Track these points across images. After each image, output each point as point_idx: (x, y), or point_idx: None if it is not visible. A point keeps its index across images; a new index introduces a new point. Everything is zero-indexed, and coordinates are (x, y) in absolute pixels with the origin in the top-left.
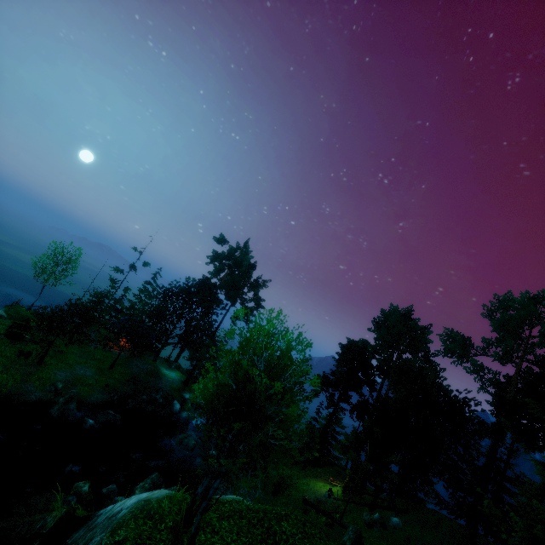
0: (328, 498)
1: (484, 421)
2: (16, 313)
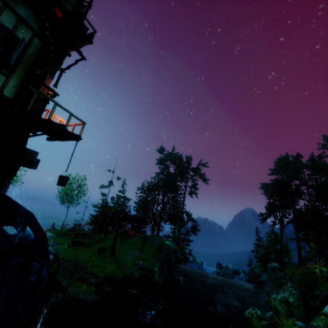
0: None
1: None
2: (59, 232)
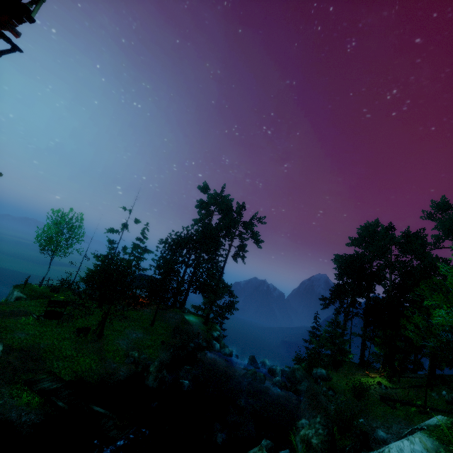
0: (386, 390)
1: None
2: (33, 292)
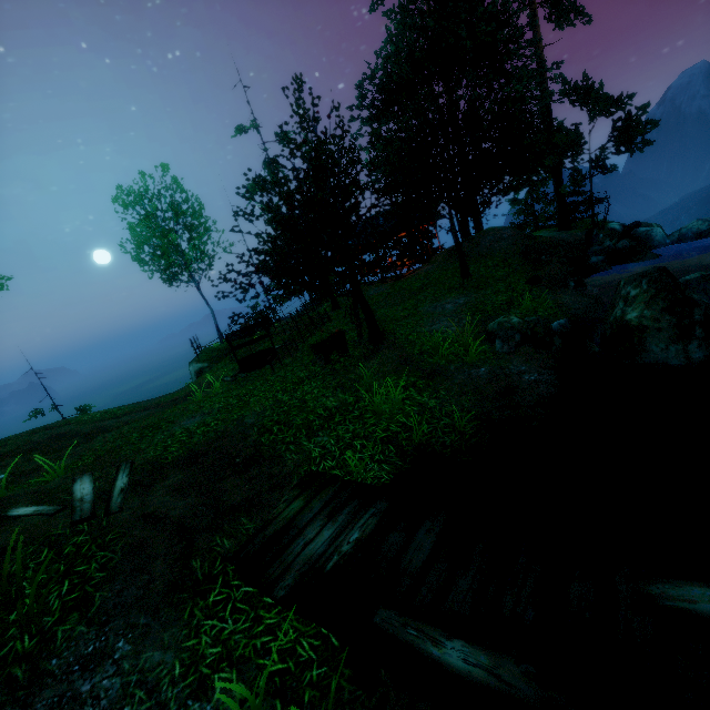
0: None
1: None
2: (214, 352)
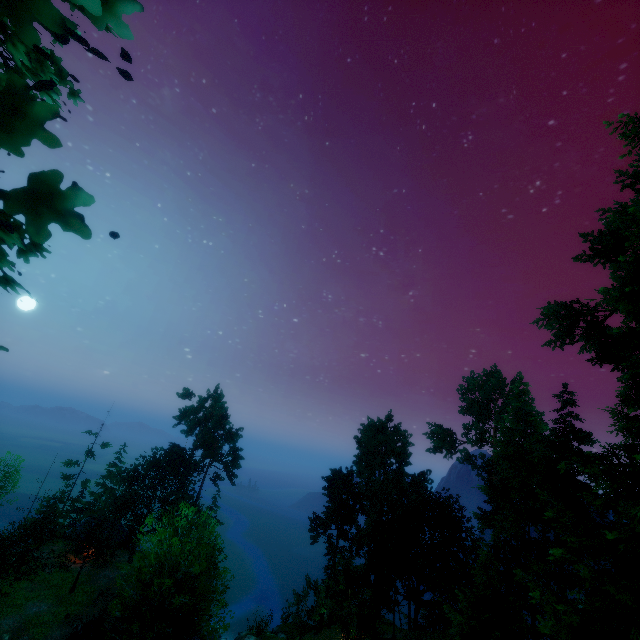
0: None
1: (485, 511)
2: None
